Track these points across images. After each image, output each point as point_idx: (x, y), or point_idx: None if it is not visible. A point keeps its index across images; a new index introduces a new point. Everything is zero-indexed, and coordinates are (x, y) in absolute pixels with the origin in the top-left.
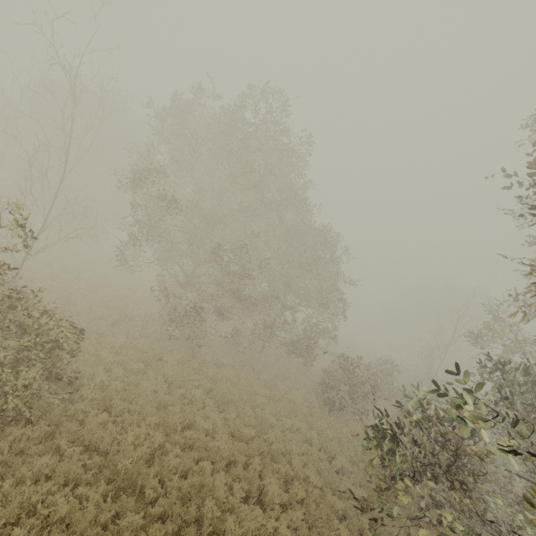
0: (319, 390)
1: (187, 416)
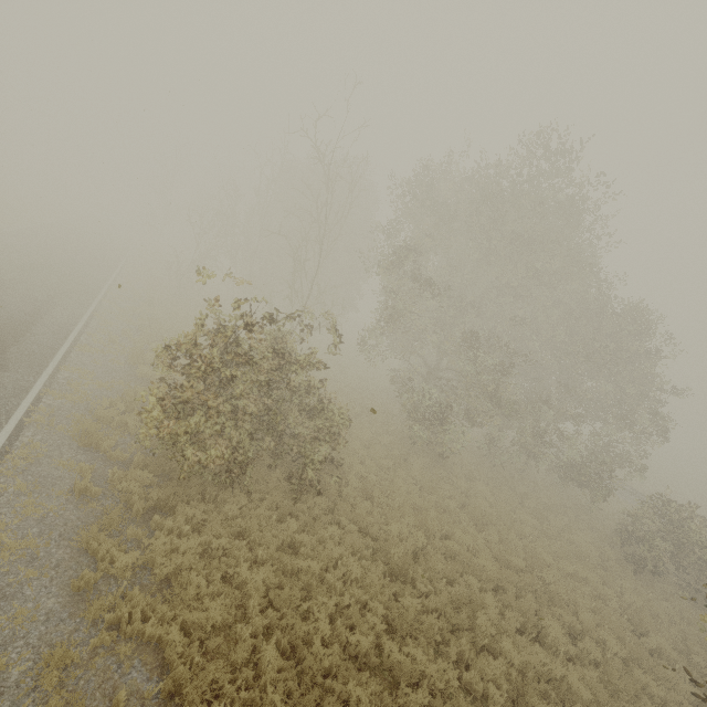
0: (616, 540)
1: (443, 526)
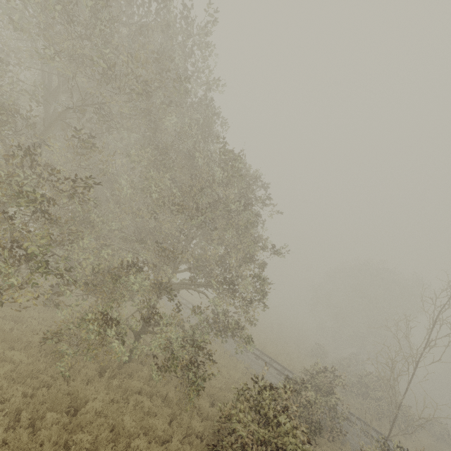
0: None
1: None
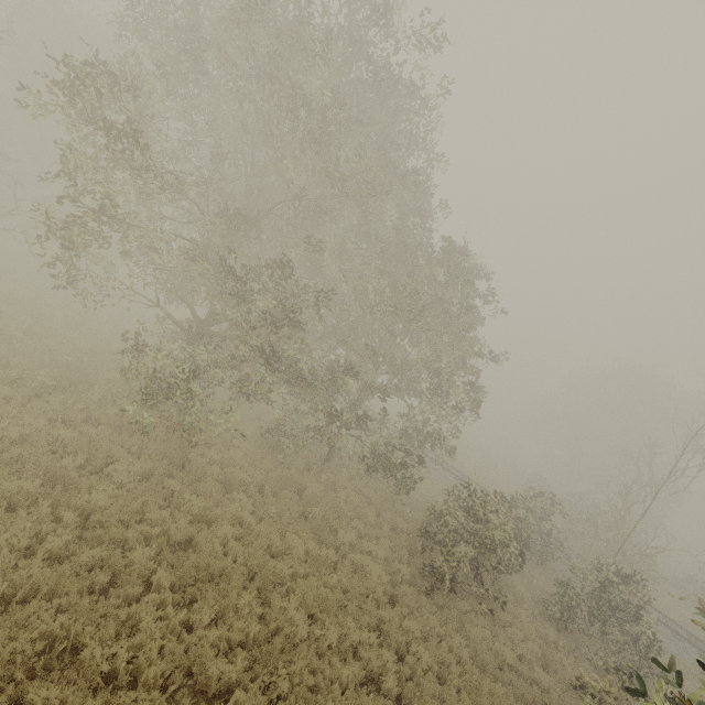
0: (417, 543)
1: (74, 626)
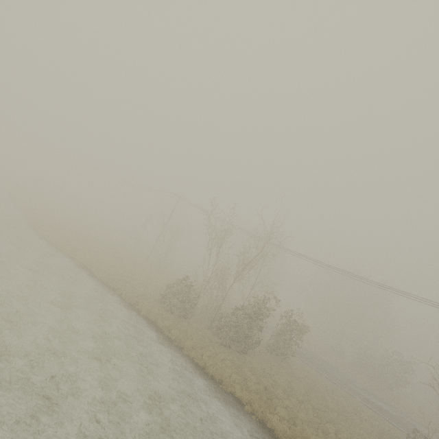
0: None
1: None
